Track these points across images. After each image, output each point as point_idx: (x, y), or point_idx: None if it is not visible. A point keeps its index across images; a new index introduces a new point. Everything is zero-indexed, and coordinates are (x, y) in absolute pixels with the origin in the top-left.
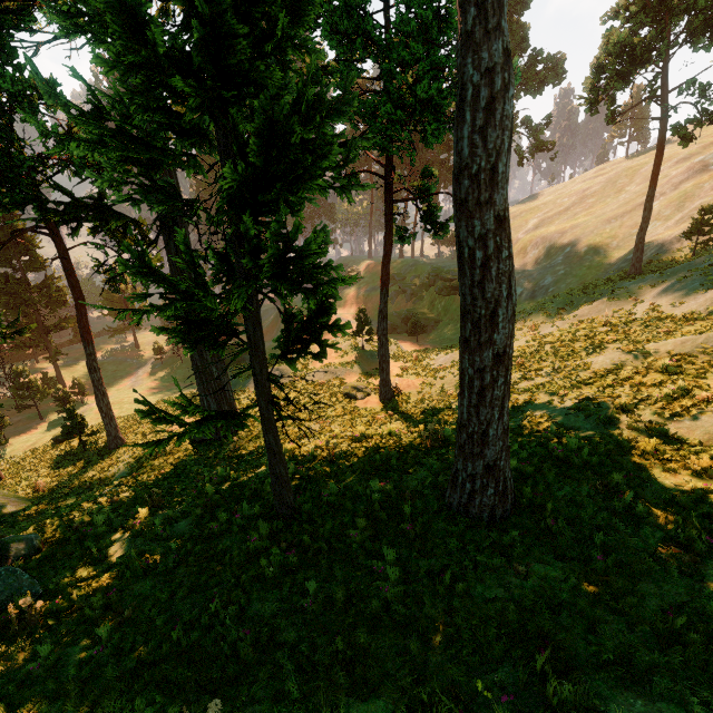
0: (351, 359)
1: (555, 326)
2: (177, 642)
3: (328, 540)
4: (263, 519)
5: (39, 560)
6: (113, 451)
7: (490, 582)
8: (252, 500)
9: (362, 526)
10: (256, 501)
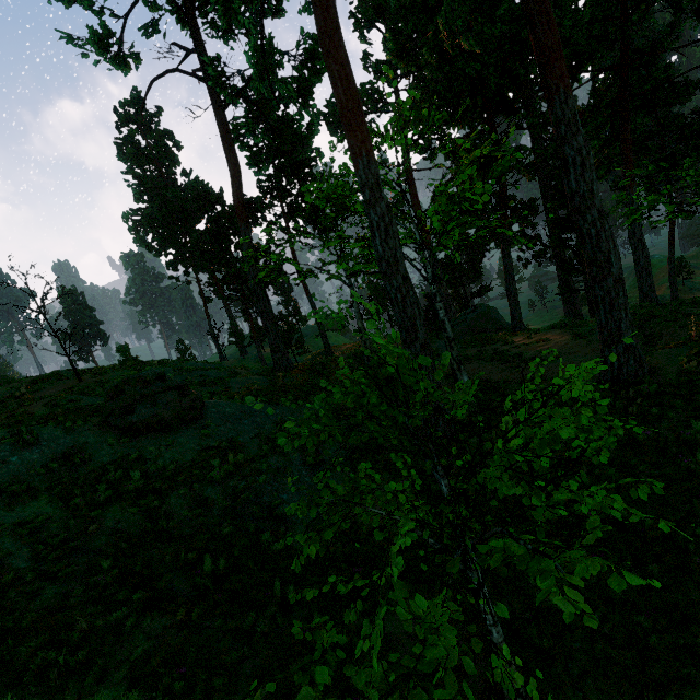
0: (670, 292)
1: None
2: None
3: None
4: None
5: None
6: None
7: None
8: None
9: None
10: None
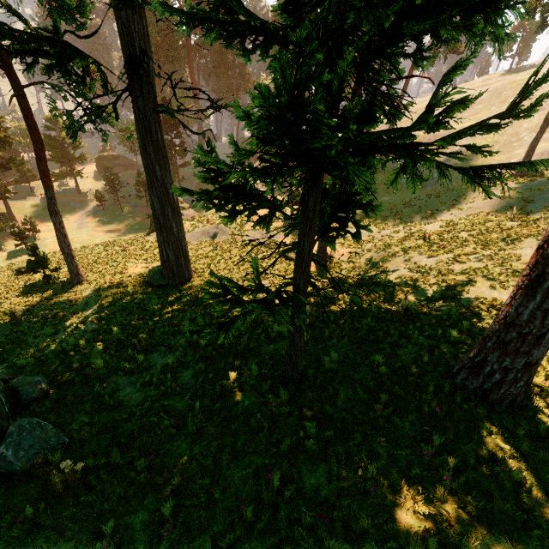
0: (281, 224)
1: (453, 215)
2: (246, 520)
3: (349, 411)
4: (269, 379)
5: (51, 403)
6: (75, 286)
7: (546, 476)
8: (245, 356)
9: (384, 401)
10: (251, 358)
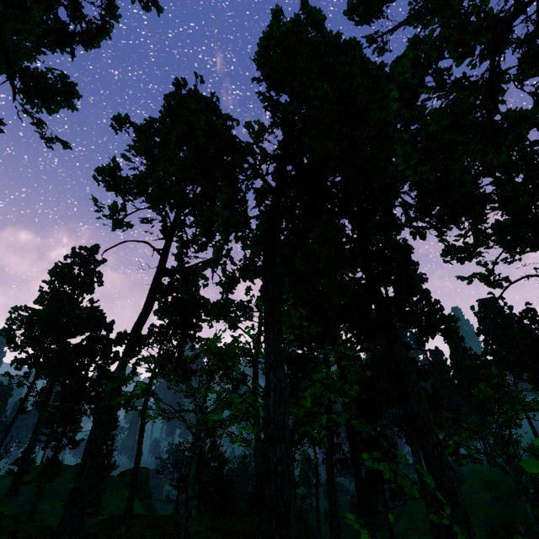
0: None
1: None
2: None
3: None
4: None
5: None
6: None
7: None
8: None
9: None
10: None
